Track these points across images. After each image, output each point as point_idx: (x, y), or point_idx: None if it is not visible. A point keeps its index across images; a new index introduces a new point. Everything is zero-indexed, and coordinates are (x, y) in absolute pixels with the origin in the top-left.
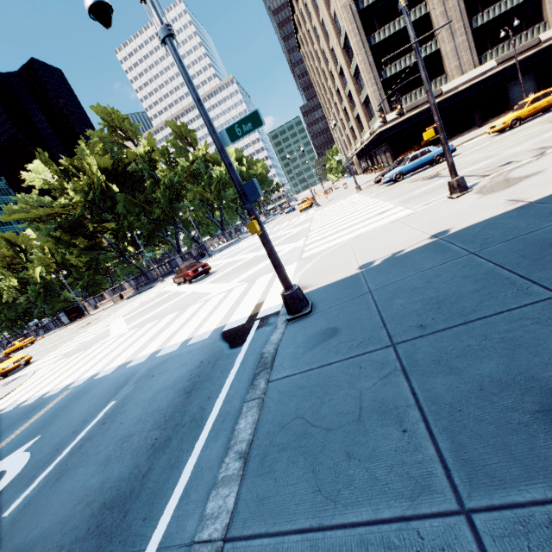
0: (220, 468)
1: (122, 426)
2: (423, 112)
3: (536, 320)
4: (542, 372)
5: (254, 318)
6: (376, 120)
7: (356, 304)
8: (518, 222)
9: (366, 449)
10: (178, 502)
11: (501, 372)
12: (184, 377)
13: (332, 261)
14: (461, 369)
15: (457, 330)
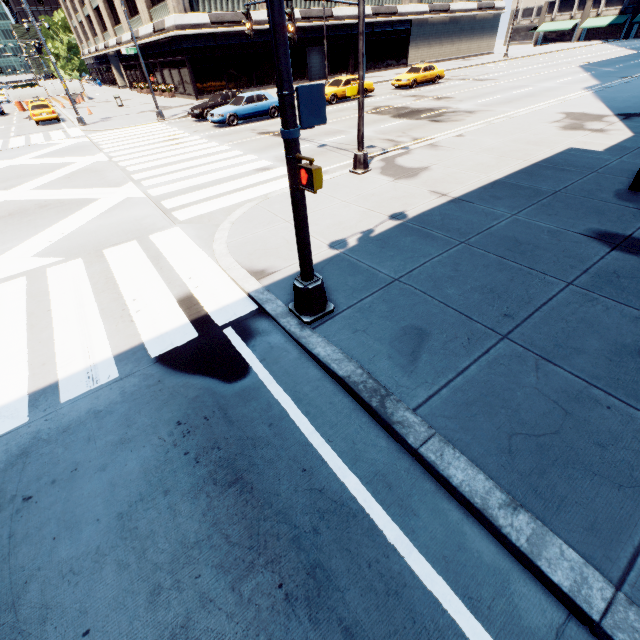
0: (510, 536)
1: (103, 637)
2: (231, 35)
3: (578, 304)
4: (624, 340)
5: (213, 326)
6: (167, 11)
7: (403, 296)
8: (468, 217)
9: (605, 434)
10: (477, 617)
11: (605, 345)
12: (170, 463)
13: (267, 233)
14: (581, 348)
15: (540, 317)
